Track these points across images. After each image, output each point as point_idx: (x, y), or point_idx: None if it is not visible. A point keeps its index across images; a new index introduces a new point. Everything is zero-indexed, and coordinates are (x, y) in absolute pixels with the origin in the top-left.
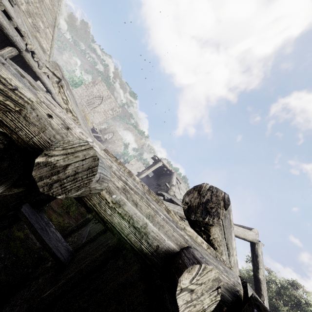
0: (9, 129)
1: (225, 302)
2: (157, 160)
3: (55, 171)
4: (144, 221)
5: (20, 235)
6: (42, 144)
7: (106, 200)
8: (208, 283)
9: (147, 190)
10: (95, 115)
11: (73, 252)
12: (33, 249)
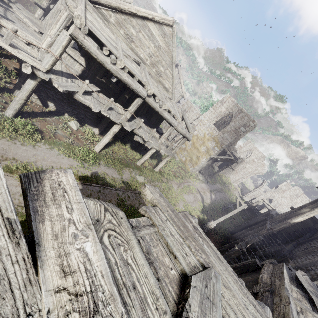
0: None
1: None
2: None
3: None
4: None
5: None
6: None
7: None
8: None
9: None
10: (224, 135)
11: None
12: None
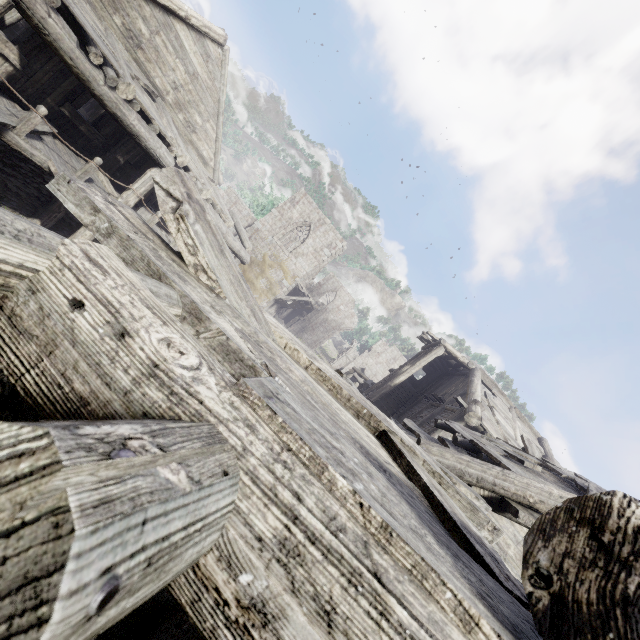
0: None
1: None
2: (432, 342)
3: None
4: None
5: None
6: (42, 393)
7: (216, 594)
8: None
9: (378, 527)
10: (299, 261)
11: None
12: None
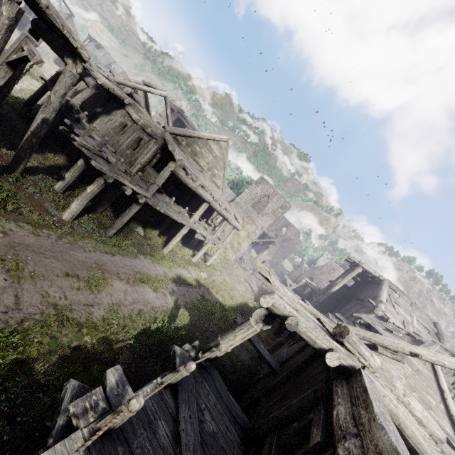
0: (271, 310)
1: (350, 370)
2: (354, 263)
3: (290, 325)
4: (314, 338)
5: (234, 351)
6: (280, 314)
7: (301, 331)
8: (336, 357)
9: (315, 327)
10: (264, 218)
11: (279, 366)
12: (244, 364)
